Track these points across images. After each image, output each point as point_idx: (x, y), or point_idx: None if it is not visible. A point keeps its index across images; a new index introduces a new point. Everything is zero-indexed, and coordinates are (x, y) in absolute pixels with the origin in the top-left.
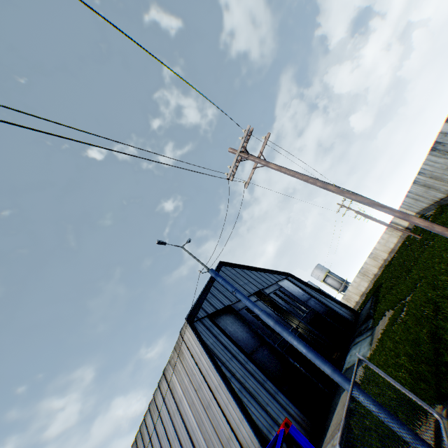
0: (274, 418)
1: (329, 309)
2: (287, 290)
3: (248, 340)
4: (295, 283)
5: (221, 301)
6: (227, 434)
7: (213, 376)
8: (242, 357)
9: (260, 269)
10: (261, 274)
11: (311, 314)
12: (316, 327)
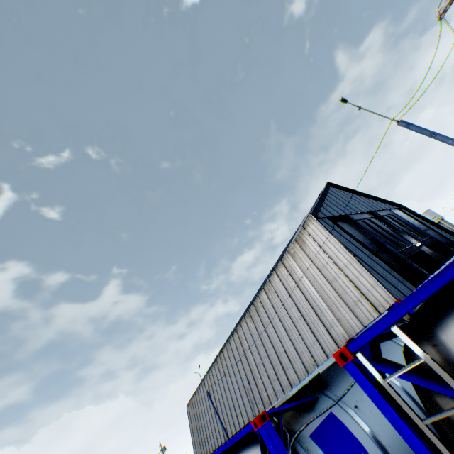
0: (403, 294)
1: (450, 242)
2: (400, 217)
3: (366, 244)
4: (408, 214)
5: (336, 211)
6: (355, 299)
7: (341, 257)
8: (366, 251)
9: (368, 196)
10: (370, 200)
11: (431, 241)
12: (437, 251)
